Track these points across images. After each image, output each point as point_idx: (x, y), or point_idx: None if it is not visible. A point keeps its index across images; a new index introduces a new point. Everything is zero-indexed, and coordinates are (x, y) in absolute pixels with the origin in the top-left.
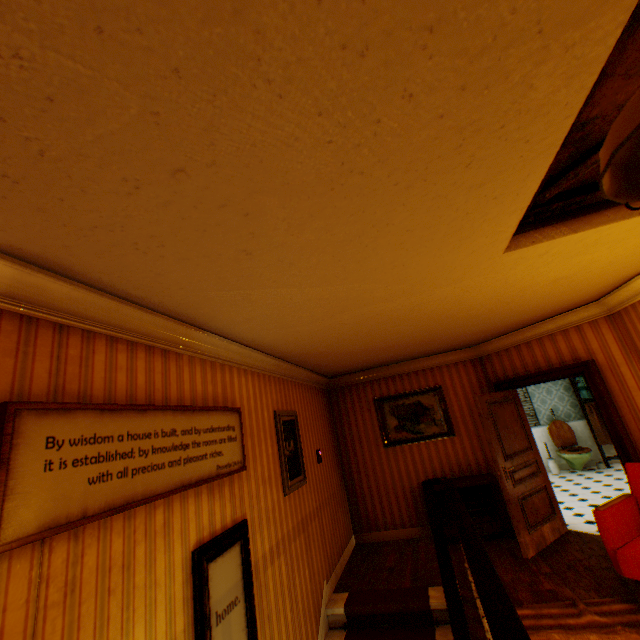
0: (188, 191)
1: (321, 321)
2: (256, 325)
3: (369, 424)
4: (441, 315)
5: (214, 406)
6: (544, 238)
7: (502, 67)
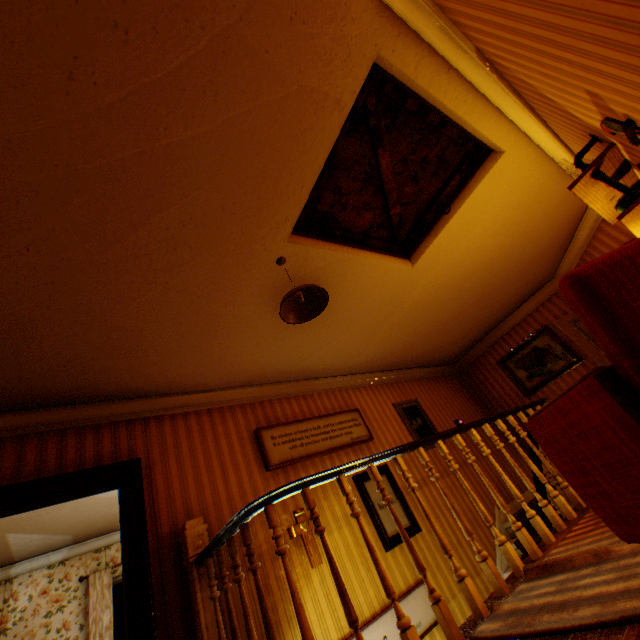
0: (263, 346)
1: (371, 343)
2: (339, 364)
3: (504, 385)
4: (450, 294)
5: (338, 411)
6: (425, 248)
7: (302, 275)
